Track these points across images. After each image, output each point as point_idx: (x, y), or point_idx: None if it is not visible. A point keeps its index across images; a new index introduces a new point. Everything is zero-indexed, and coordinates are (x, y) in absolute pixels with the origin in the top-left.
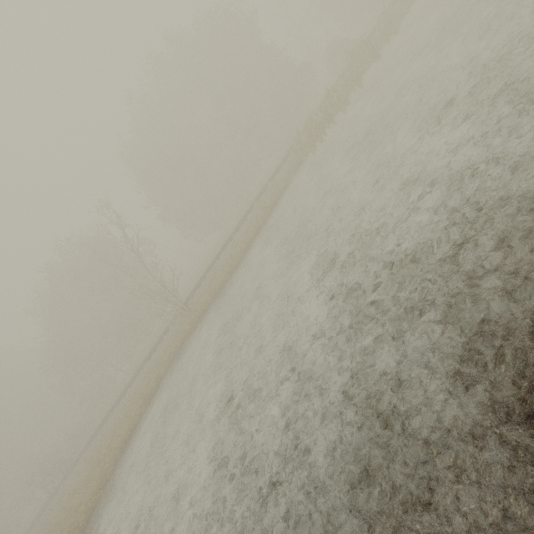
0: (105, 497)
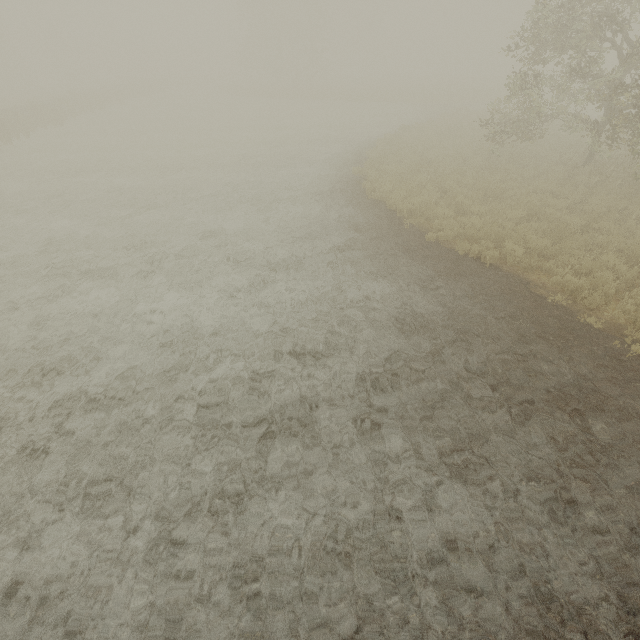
0: None
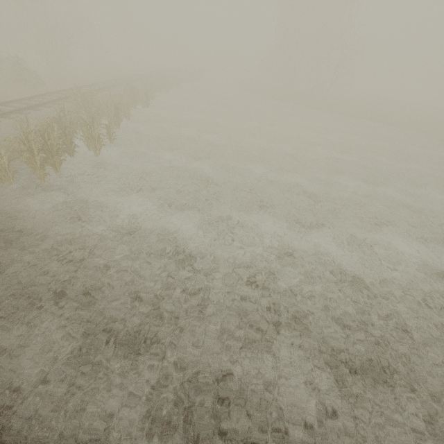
0: None
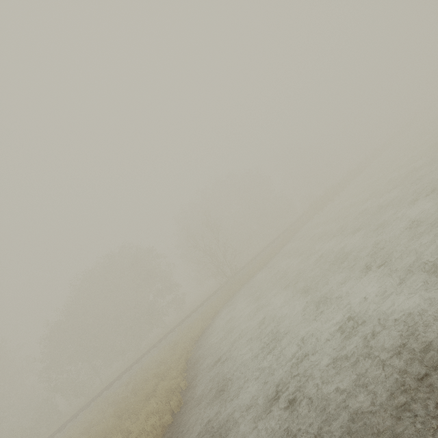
0: (209, 342)
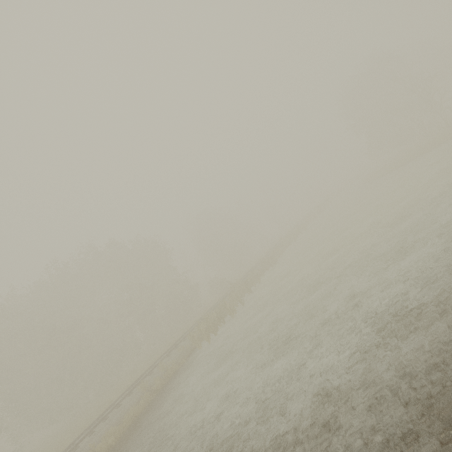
0: None
